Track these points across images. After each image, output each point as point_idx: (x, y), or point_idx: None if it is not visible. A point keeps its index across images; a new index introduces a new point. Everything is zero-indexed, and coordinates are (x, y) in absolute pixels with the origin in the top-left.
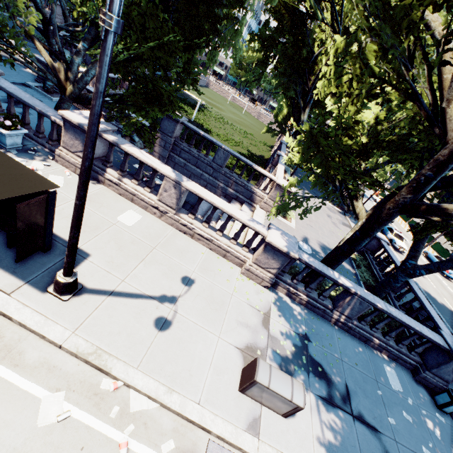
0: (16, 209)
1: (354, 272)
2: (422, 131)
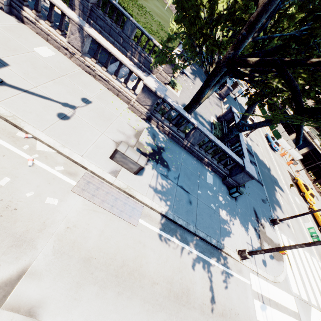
0: None
1: (211, 130)
2: None
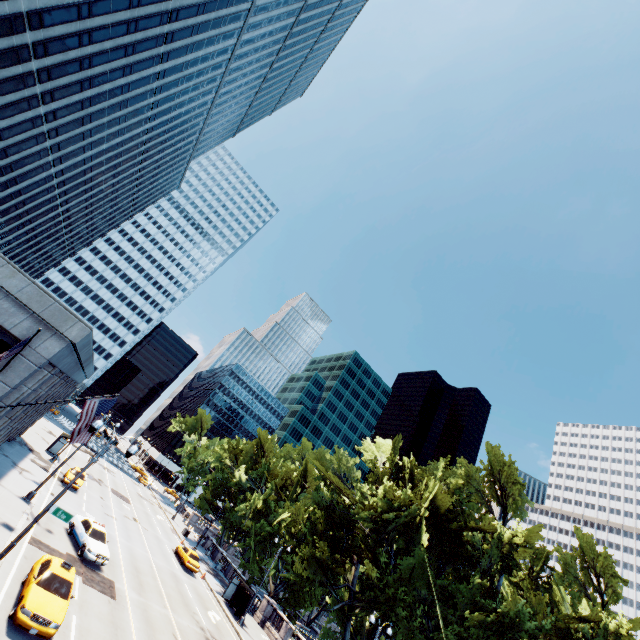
0: (247, 593)
1: None
2: None
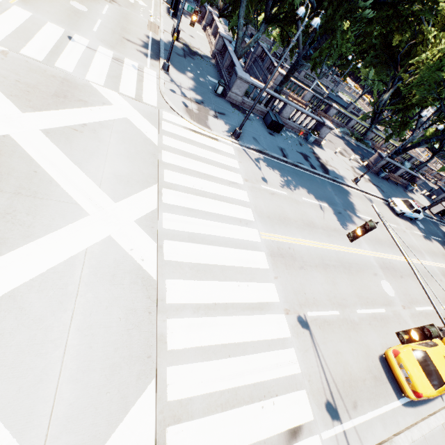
0: None
1: None
2: None
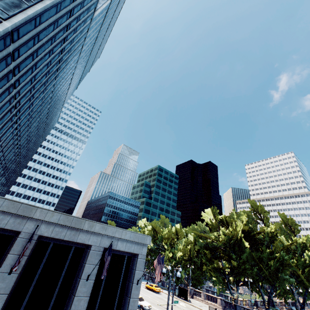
0: (185, 290)
1: None
2: None
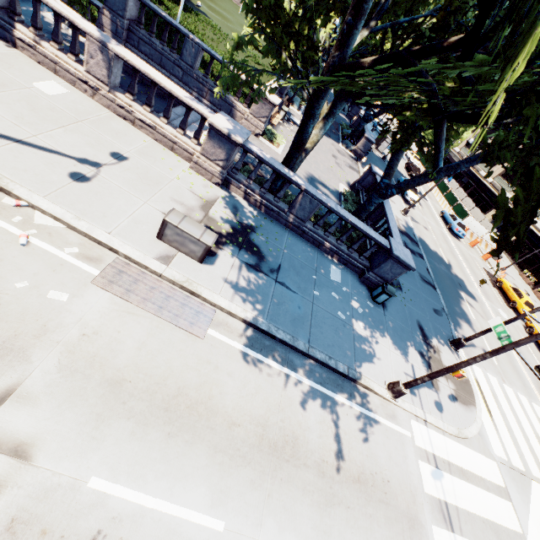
0: None
1: (340, 204)
2: (392, 0)
